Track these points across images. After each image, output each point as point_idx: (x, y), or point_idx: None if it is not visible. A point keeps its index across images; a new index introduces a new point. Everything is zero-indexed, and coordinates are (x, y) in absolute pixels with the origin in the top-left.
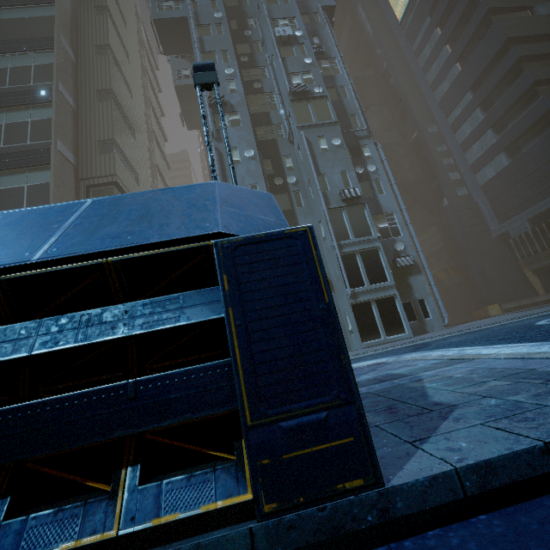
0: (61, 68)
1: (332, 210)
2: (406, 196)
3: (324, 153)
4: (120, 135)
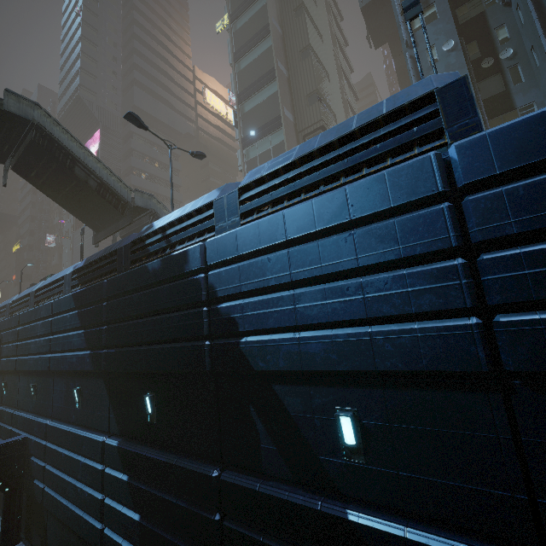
0: (276, 46)
1: None
2: None
3: None
4: (320, 83)
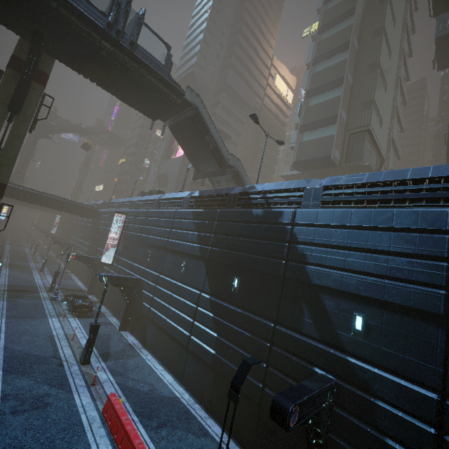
0: (350, 60)
1: None
2: None
3: None
4: (377, 94)
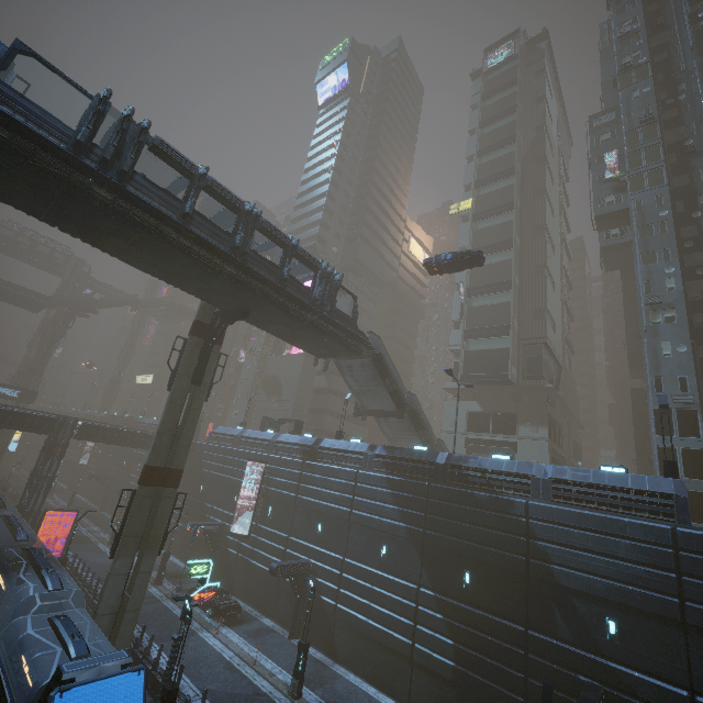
0: (515, 261)
1: None
2: None
3: None
4: (548, 299)
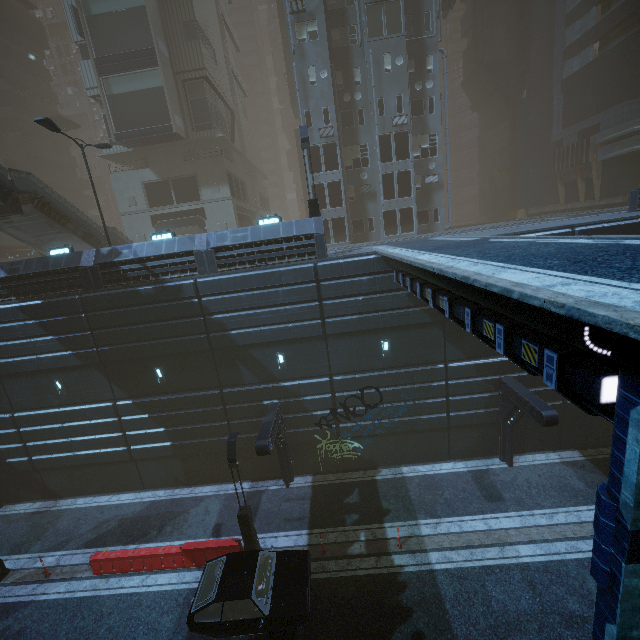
0: None
1: (383, 134)
2: (490, 80)
3: (386, 75)
4: (197, 8)
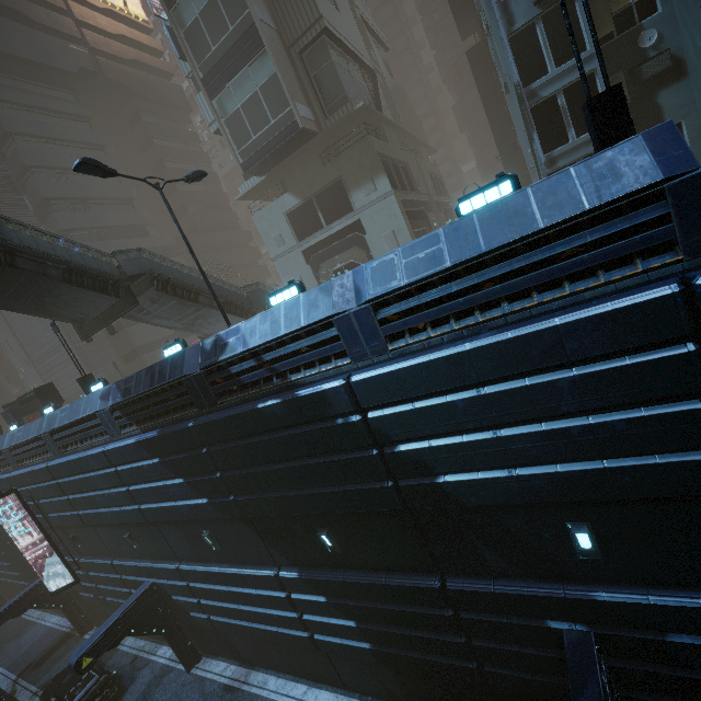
0: None
1: None
2: None
3: None
4: None
